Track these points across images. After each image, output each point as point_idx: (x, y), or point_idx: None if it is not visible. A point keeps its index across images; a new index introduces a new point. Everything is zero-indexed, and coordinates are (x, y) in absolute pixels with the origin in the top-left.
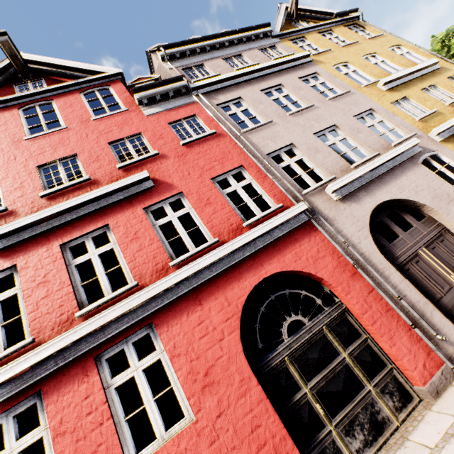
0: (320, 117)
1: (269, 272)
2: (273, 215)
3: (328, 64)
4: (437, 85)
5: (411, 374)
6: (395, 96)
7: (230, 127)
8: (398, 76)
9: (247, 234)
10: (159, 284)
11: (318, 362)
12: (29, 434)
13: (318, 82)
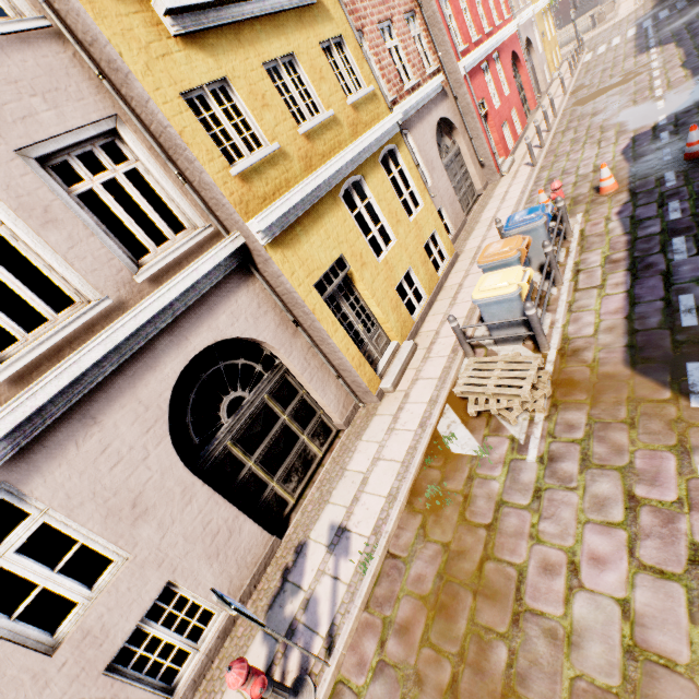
0: None
1: (512, 49)
2: (509, 20)
3: None
4: None
5: (533, 105)
6: None
7: None
8: None
9: (512, 24)
10: (502, 33)
11: (519, 93)
12: (488, 76)
13: None
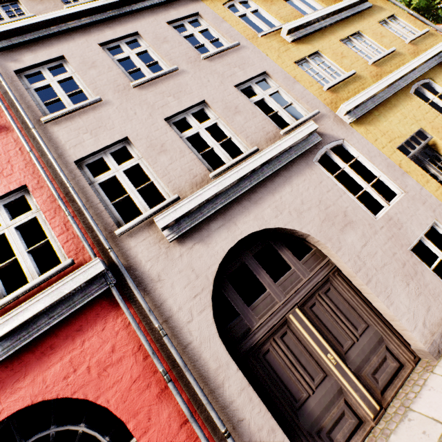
0: (183, 88)
1: (7, 410)
2: (51, 282)
3: (217, 0)
4: (363, 33)
5: None
6: (303, 50)
7: (21, 113)
8: (309, 20)
9: None
10: None
11: None
12: None
13: (197, 29)
